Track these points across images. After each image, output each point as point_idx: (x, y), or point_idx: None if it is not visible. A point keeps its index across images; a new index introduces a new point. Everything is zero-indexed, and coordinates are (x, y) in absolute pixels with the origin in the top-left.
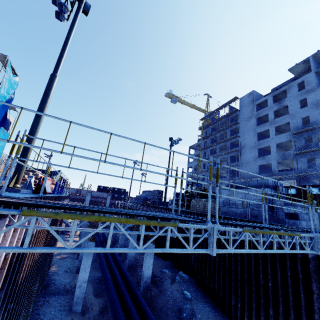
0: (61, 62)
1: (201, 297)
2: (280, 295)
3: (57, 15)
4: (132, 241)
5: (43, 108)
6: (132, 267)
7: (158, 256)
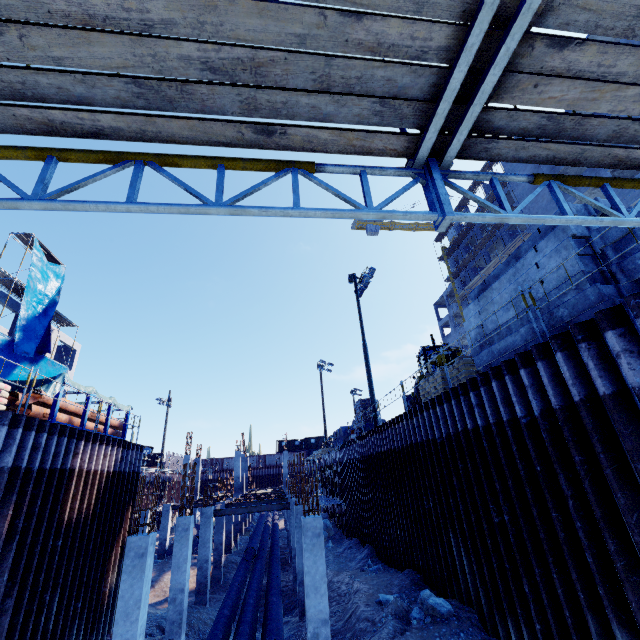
0: None
1: None
2: None
3: None
4: None
5: None
6: None
7: (390, 565)
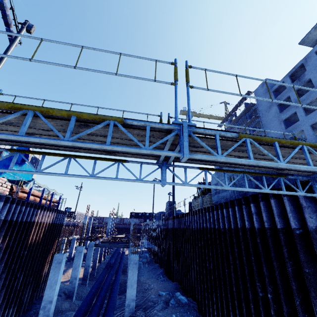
0: None
1: None
2: (285, 314)
3: None
4: None
5: None
6: None
7: (169, 279)
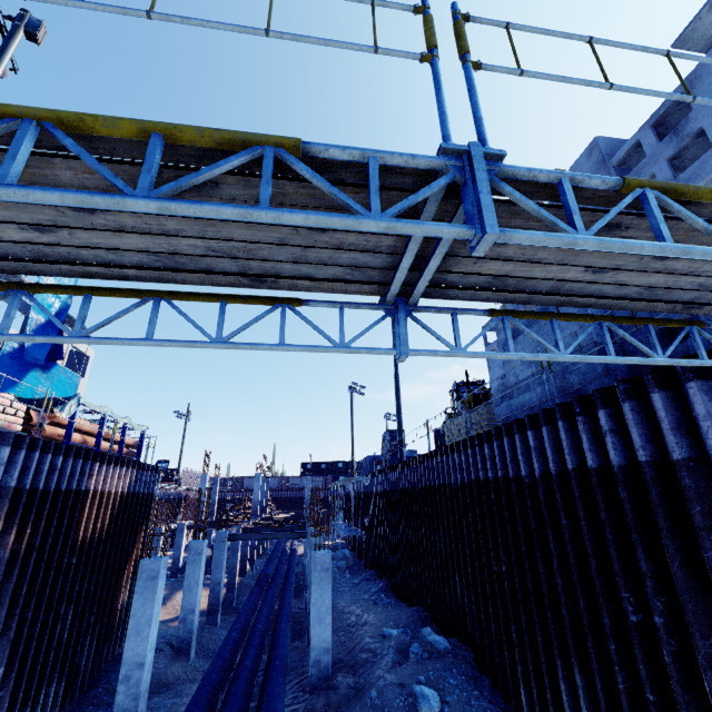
0: None
1: (480, 707)
2: (703, 660)
3: None
4: None
5: None
6: None
7: (402, 600)
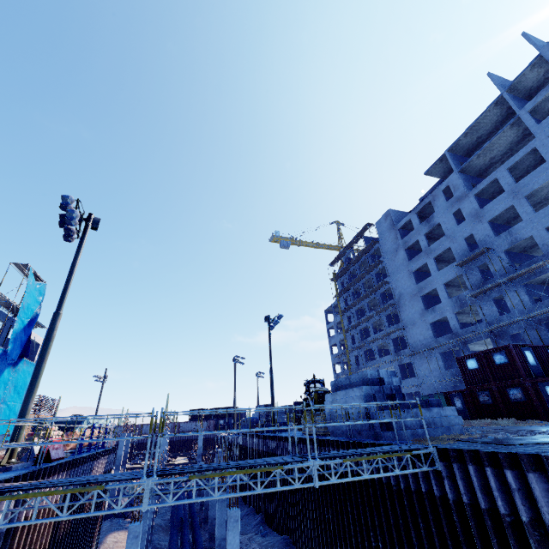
0: (65, 296)
1: None
2: None
3: (66, 238)
4: (56, 510)
5: (44, 357)
6: None
7: (274, 530)
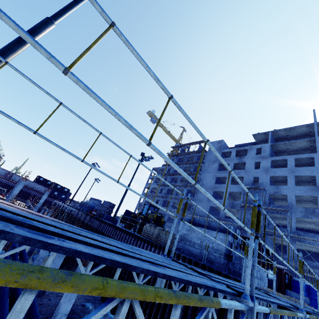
0: (66, 13)
1: None
2: None
3: None
4: None
5: (15, 48)
6: (44, 293)
7: None
